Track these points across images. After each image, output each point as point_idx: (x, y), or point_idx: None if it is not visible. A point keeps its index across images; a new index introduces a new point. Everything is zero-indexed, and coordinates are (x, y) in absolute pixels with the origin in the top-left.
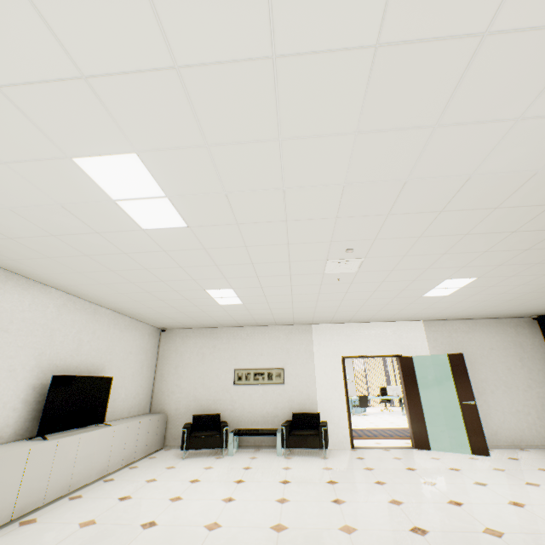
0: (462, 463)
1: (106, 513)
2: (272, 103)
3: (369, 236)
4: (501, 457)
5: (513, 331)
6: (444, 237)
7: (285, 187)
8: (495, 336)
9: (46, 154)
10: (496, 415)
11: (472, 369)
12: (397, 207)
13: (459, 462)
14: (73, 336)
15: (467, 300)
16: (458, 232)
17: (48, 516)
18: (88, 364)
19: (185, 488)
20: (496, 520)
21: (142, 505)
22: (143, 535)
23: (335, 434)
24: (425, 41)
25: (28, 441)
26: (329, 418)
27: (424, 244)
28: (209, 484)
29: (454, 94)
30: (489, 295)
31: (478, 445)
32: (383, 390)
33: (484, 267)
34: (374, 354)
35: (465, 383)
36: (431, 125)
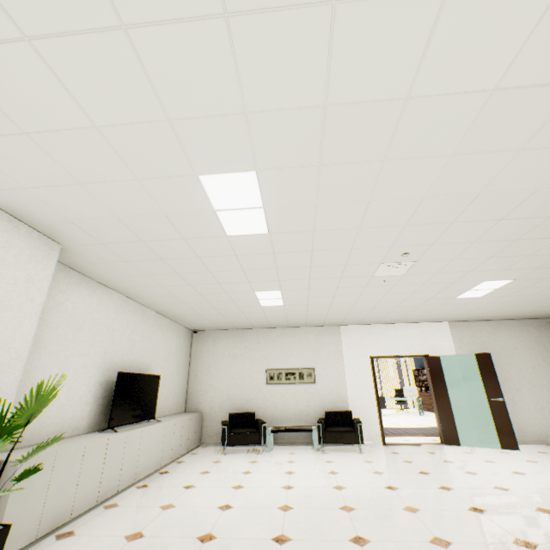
0: (495, 456)
1: (179, 499)
2: (390, 132)
3: (428, 241)
4: (531, 451)
5: (536, 332)
6: (496, 242)
7: (371, 199)
8: (518, 337)
9: (178, 172)
10: (522, 412)
11: (497, 368)
12: (463, 216)
13: (492, 456)
14: (128, 336)
15: (497, 301)
16: (509, 238)
17: (127, 501)
18: (139, 362)
19: (241, 478)
20: (544, 501)
21: (209, 492)
22: (225, 515)
23: (366, 431)
24: (534, 86)
25: (101, 433)
26: (361, 416)
27: (475, 249)
28: (262, 474)
29: (544, 125)
30: (519, 297)
31: (507, 440)
32: (398, 391)
33: (522, 270)
34: (401, 354)
35: (493, 381)
36: (516, 149)
